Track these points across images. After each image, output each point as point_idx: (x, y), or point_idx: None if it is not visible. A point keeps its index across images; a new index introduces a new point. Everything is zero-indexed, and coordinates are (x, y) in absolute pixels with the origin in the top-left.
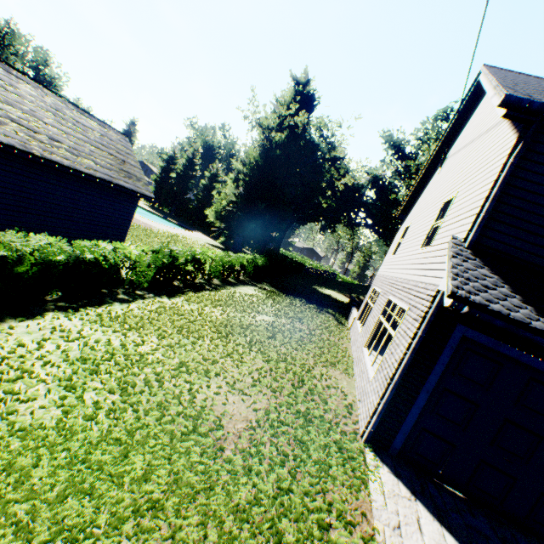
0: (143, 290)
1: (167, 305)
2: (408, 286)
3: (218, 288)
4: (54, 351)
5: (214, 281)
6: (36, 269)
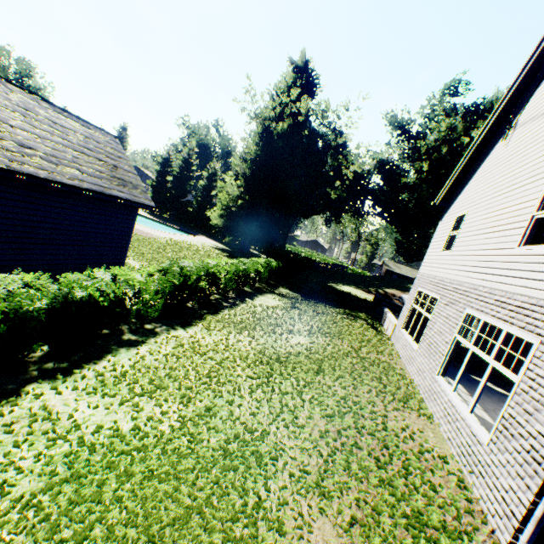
0: (152, 321)
1: (184, 340)
2: (515, 303)
3: (237, 303)
4: (31, 467)
5: (230, 294)
6: (4, 325)
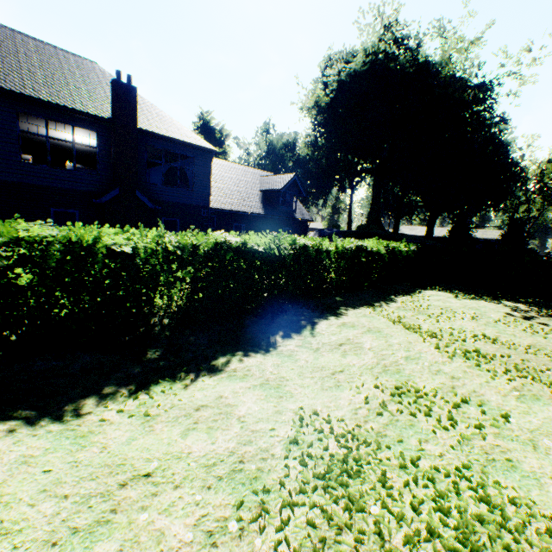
0: None
1: None
2: None
3: None
4: None
5: None
6: None
